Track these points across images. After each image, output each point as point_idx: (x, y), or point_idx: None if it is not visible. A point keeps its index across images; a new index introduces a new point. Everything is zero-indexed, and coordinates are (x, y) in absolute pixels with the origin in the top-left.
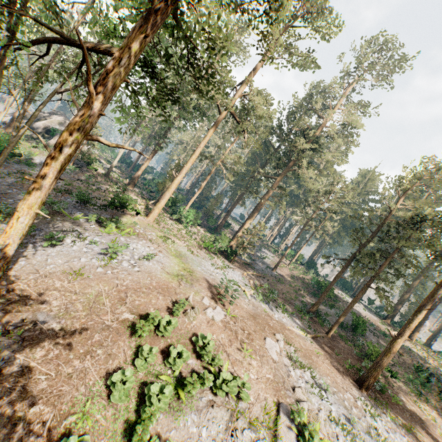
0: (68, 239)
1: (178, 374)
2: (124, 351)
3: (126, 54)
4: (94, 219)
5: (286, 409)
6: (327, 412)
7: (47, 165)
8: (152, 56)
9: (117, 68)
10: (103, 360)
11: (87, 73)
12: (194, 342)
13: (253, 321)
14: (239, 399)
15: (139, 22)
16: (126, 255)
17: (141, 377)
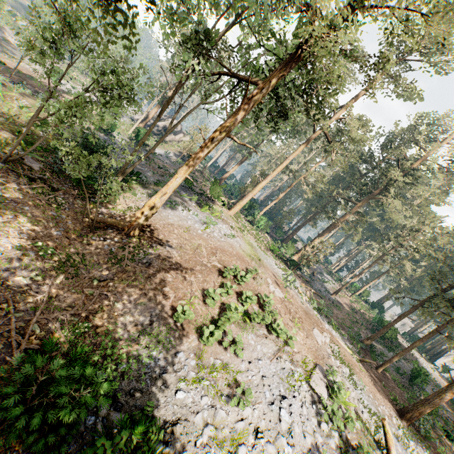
0: (180, 208)
1: (246, 310)
2: (214, 282)
3: (266, 85)
4: (195, 200)
5: (321, 369)
6: (358, 397)
7: (201, 148)
8: (277, 84)
9: (258, 93)
10: (201, 281)
11: (244, 96)
12: (259, 297)
13: (305, 314)
14: (286, 344)
15: (280, 66)
16: (215, 229)
17: (223, 300)
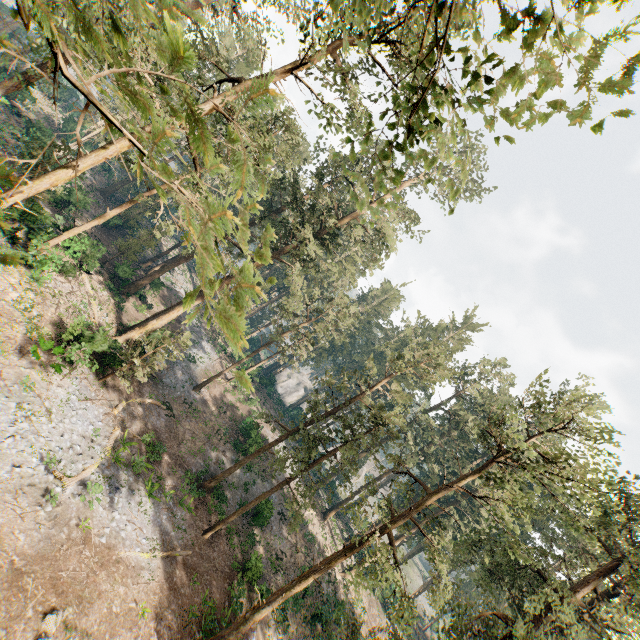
0: None
1: None
2: None
3: None
4: None
5: None
6: None
7: None
8: None
9: None
10: None
11: None
12: None
13: (4, 595)
14: None
15: None
16: None
17: None
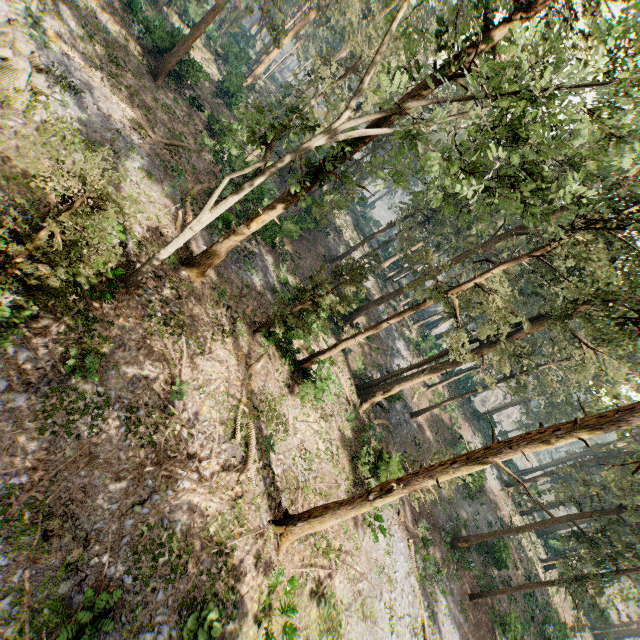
0: None
1: None
2: None
3: None
4: None
5: None
6: None
7: None
8: None
9: None
10: None
11: None
12: None
13: None
14: None
15: None
16: None
17: None
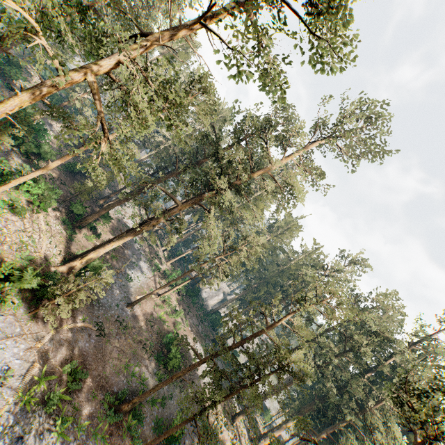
0: None
1: None
2: None
3: None
4: None
5: None
6: None
7: None
8: None
9: None
10: None
11: None
12: None
13: None
14: None
15: None
16: None
17: None
